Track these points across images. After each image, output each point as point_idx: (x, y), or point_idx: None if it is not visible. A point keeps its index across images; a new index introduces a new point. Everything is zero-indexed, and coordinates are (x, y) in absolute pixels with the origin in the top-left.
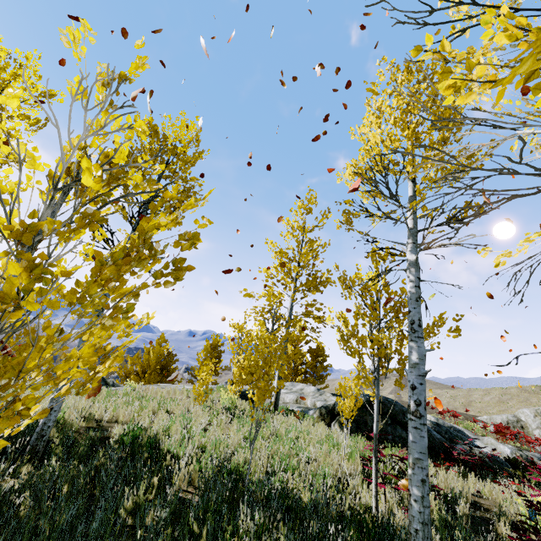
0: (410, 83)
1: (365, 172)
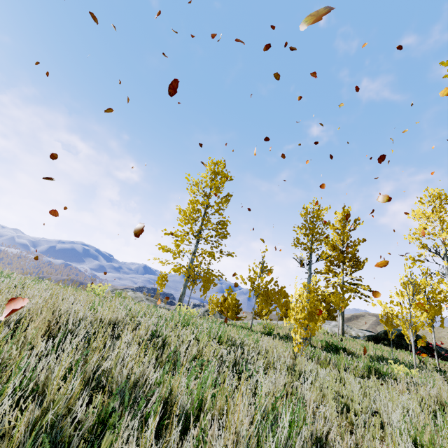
0: (442, 207)
1: (426, 245)
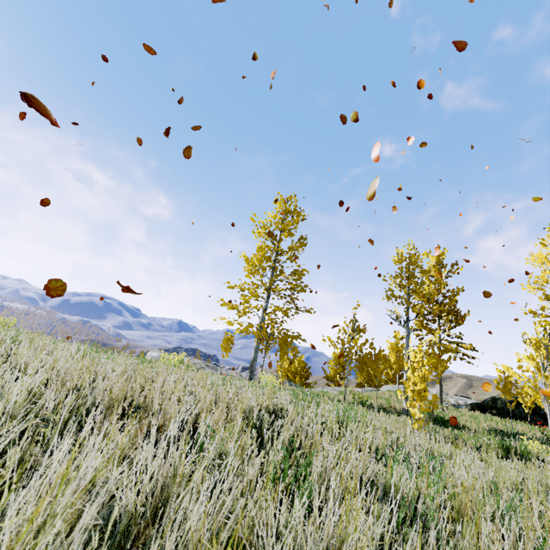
0: None
1: None
